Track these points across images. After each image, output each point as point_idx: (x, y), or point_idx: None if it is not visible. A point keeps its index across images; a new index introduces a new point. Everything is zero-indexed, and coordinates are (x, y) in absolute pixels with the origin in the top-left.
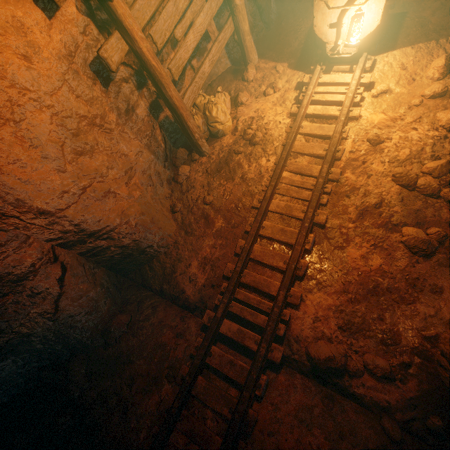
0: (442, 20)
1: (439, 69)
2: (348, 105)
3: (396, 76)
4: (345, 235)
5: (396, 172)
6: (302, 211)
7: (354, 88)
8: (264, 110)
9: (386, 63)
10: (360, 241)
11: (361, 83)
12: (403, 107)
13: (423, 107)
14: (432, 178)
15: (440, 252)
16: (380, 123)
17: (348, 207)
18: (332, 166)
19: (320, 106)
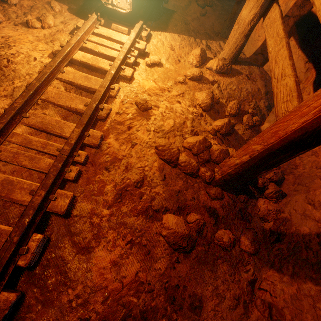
0: (198, 28)
1: (196, 57)
2: (119, 61)
3: (166, 54)
4: (97, 228)
5: (159, 144)
6: (30, 192)
7: (127, 47)
8: (19, 40)
9: (159, 40)
10: (115, 236)
11: (137, 47)
12: (171, 81)
13: (186, 85)
14: (192, 155)
15: (199, 243)
16: (151, 90)
17: (106, 183)
18: (94, 127)
19: (91, 55)
